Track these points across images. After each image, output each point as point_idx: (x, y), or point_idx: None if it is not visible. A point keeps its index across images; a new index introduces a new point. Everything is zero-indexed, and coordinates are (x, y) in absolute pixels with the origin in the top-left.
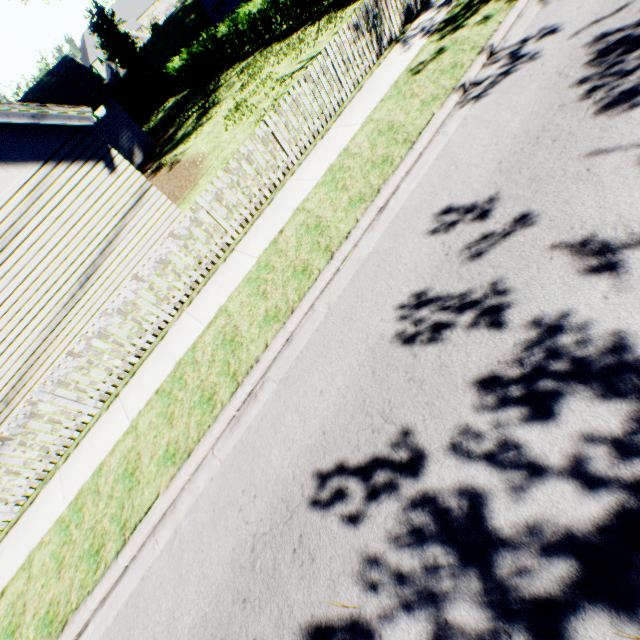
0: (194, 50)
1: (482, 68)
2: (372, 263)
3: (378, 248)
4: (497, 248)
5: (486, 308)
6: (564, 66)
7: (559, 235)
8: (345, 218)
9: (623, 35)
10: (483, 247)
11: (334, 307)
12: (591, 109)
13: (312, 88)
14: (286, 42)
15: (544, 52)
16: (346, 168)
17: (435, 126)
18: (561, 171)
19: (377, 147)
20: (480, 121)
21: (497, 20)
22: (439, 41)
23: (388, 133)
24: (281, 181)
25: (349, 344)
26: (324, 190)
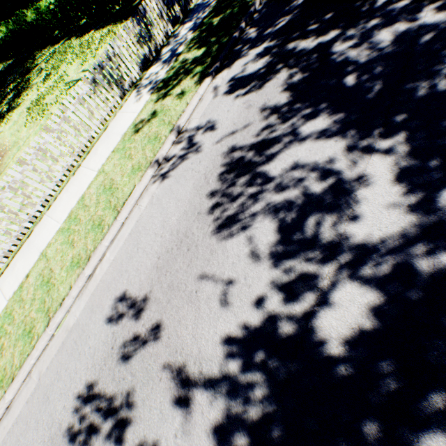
0: (10, 26)
1: (173, 144)
2: (73, 336)
3: (80, 320)
4: (138, 354)
5: (119, 419)
6: (209, 170)
7: (169, 356)
8: (65, 280)
9: (241, 156)
10: (132, 349)
11: (42, 379)
12: (211, 226)
13: (56, 135)
14: (81, 40)
15: (204, 148)
16: (79, 219)
17: (134, 199)
18: (185, 285)
19: (100, 205)
20: (160, 204)
21: (187, 99)
22: (156, 102)
23: (109, 192)
24: (44, 209)
25: (41, 427)
26: (61, 239)
